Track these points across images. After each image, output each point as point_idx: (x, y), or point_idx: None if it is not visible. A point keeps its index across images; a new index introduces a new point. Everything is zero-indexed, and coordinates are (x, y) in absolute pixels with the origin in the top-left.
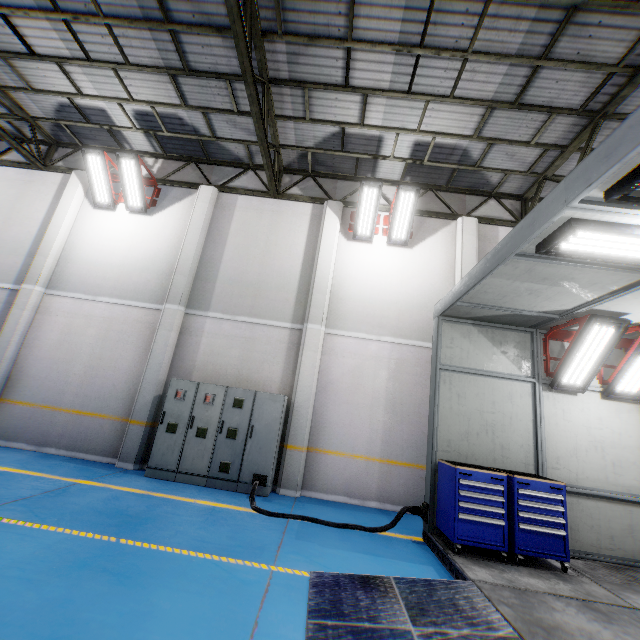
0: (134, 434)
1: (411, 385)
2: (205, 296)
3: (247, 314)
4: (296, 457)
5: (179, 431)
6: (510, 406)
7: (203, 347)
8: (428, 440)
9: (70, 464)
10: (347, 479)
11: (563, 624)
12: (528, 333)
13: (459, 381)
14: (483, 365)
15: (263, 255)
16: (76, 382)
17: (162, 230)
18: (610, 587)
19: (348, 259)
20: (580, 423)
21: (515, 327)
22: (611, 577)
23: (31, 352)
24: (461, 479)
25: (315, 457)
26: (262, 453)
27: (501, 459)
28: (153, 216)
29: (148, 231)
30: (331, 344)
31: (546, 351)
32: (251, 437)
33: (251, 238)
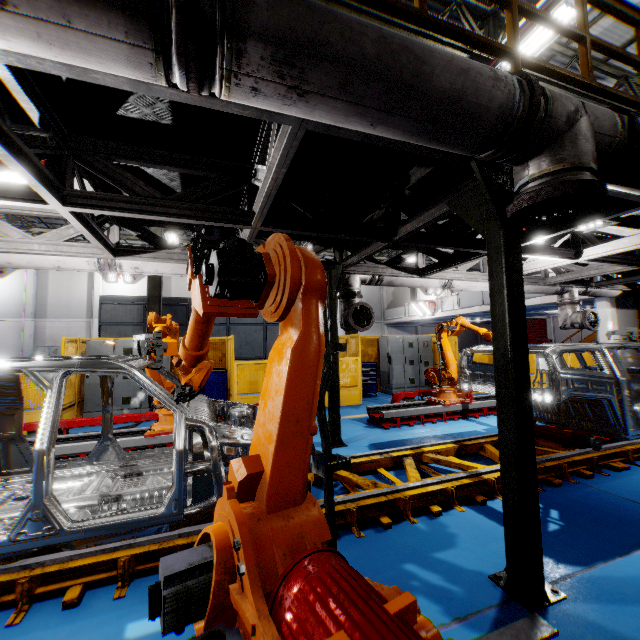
0: None
1: None
2: (44, 313)
3: (66, 318)
4: None
5: None
6: None
7: (48, 333)
8: None
9: None
10: None
11: None
12: None
13: None
14: None
15: (68, 292)
16: None
17: (13, 285)
18: None
19: (108, 291)
20: None
21: None
22: None
23: None
24: None
25: None
26: None
27: None
28: (5, 279)
29: (5, 286)
30: None
31: None
32: None
33: (61, 285)
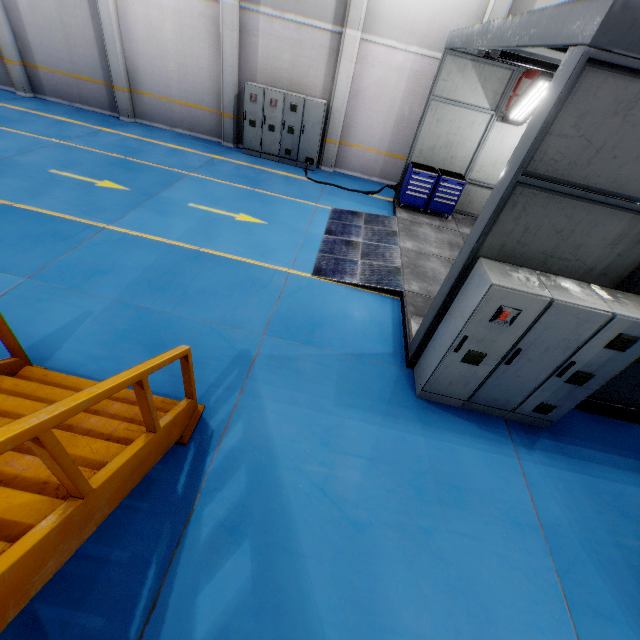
0: (228, 124)
1: (421, 98)
2: None
3: (294, 13)
4: (332, 148)
5: (257, 126)
6: (469, 131)
7: (261, 50)
8: (410, 149)
9: (198, 143)
10: (362, 164)
11: (418, 231)
12: (511, 71)
13: (442, 110)
14: (464, 98)
15: None
16: (175, 78)
17: None
18: (460, 225)
19: None
20: (509, 146)
21: (502, 65)
22: (468, 223)
23: (131, 47)
24: (413, 175)
25: (344, 148)
26: (310, 145)
27: (448, 164)
28: None
29: None
30: (365, 53)
31: (515, 89)
32: (303, 134)
33: None
